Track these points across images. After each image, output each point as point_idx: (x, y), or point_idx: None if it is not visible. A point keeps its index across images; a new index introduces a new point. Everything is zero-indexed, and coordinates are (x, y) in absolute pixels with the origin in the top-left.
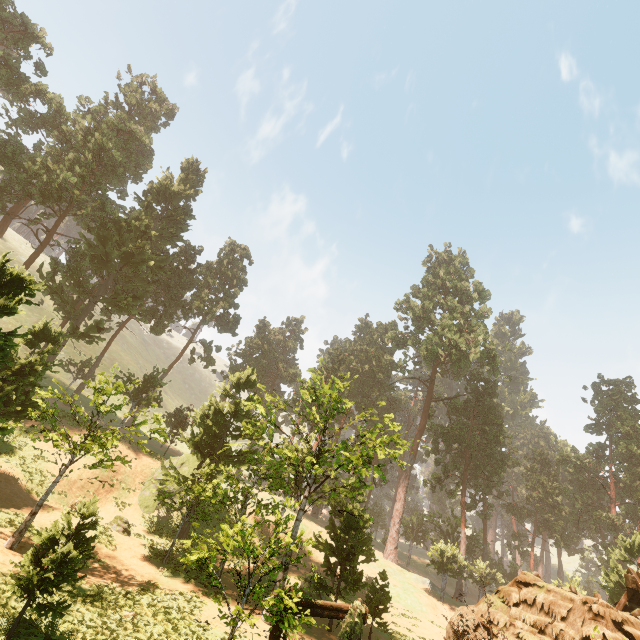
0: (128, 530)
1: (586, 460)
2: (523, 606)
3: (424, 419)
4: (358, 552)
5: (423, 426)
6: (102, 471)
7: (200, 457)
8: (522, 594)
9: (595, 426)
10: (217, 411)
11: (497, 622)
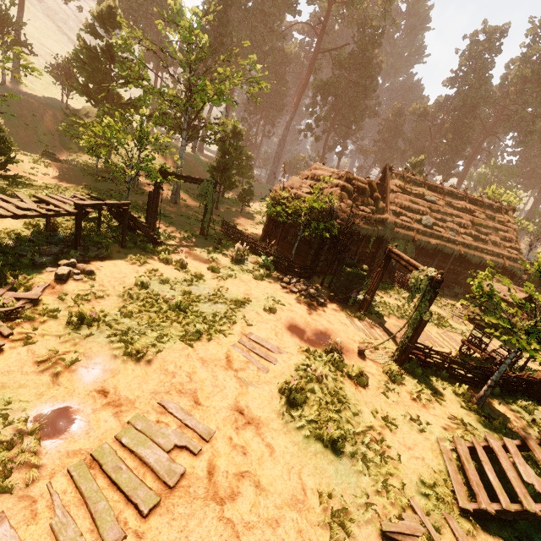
0: (59, 160)
1: (429, 110)
2: (309, 179)
3: (309, 73)
4: (231, 168)
5: (307, 81)
6: (11, 119)
7: (95, 105)
8: (310, 173)
9: (452, 79)
10: (93, 57)
11: (294, 187)
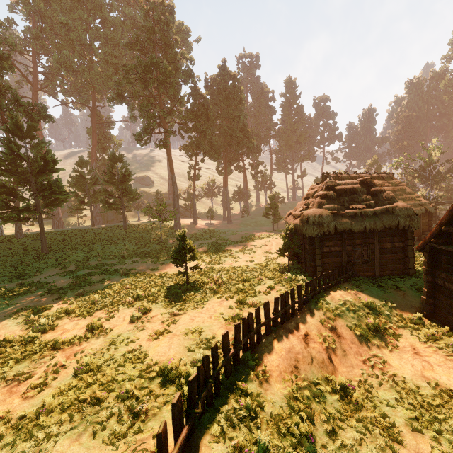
0: None
1: None
2: None
3: None
4: None
5: None
6: None
7: None
8: None
9: None
10: None
11: None
